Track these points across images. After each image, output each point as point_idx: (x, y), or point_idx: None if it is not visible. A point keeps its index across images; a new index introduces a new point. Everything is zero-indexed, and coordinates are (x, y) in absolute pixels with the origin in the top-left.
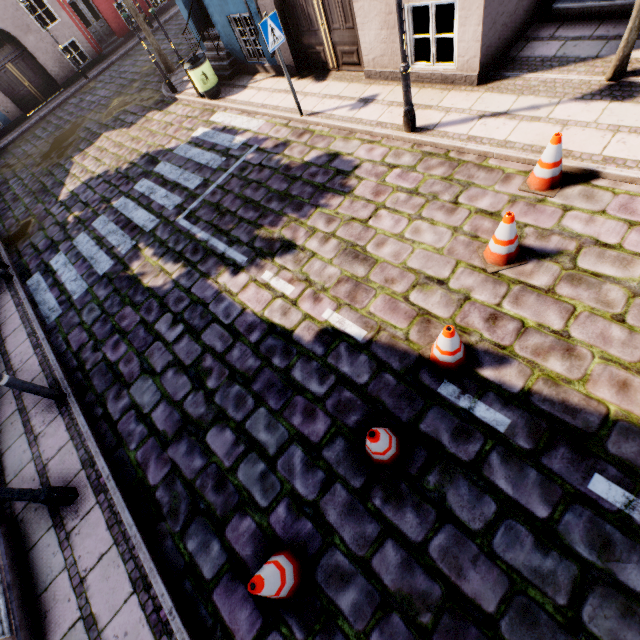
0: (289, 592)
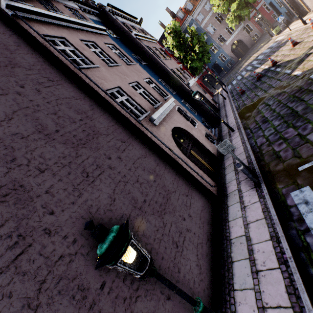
0: (241, 92)
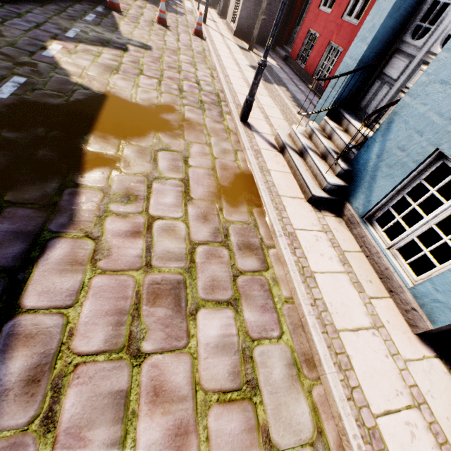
0: None
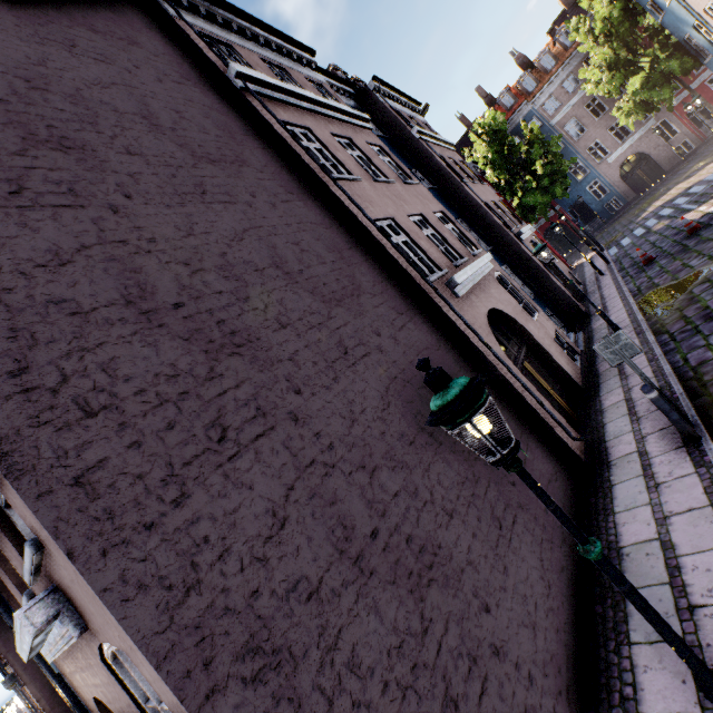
0: (646, 259)
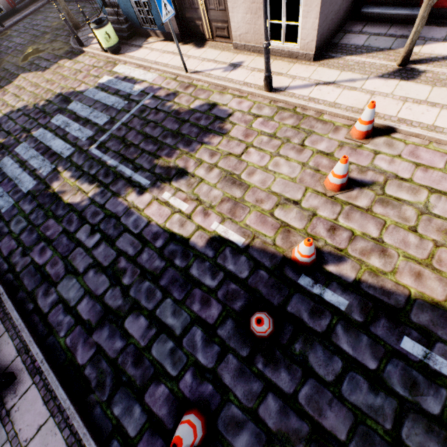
0: (199, 442)
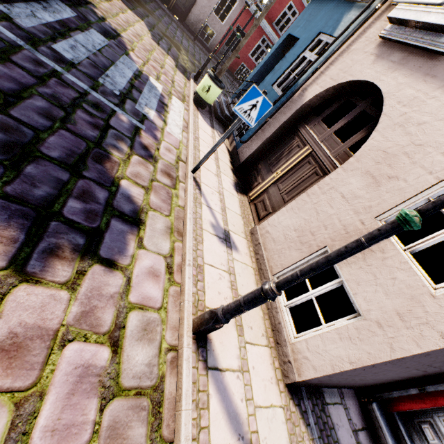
0: None
